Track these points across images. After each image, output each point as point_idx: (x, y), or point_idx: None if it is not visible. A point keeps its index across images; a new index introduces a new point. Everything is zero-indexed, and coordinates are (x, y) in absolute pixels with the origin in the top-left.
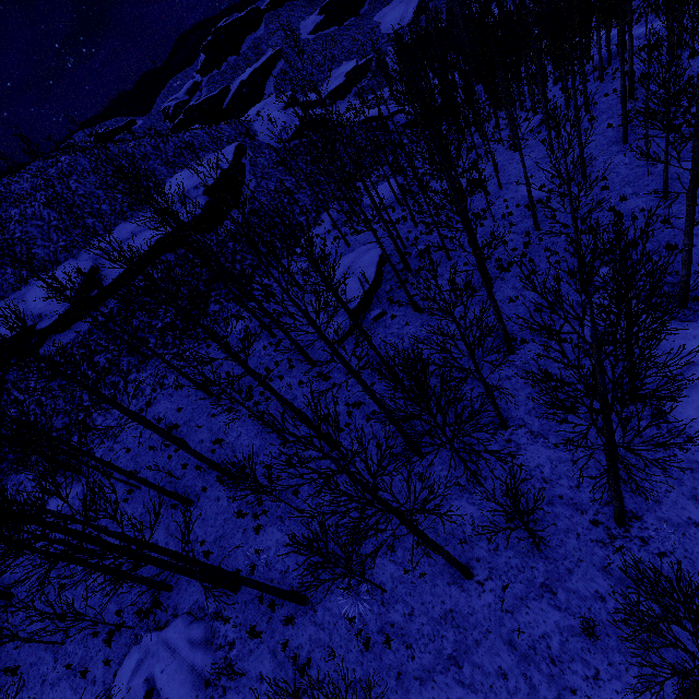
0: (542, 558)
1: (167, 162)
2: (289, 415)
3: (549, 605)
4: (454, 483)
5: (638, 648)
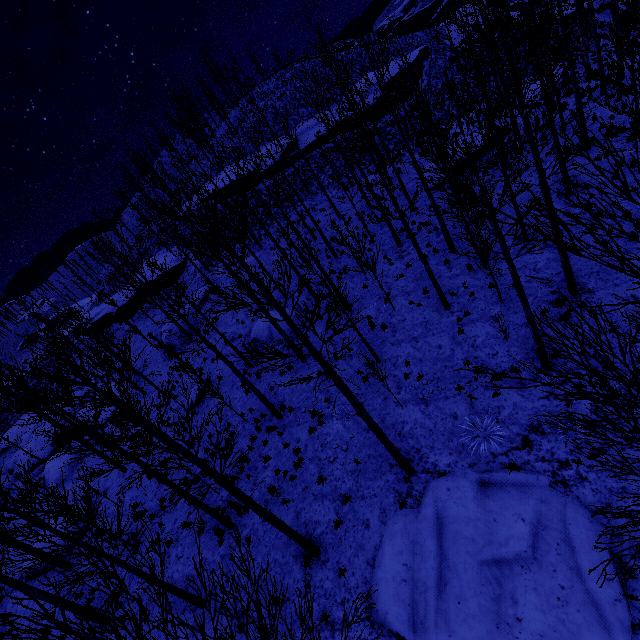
0: (501, 306)
1: (364, 66)
2: (381, 229)
3: (489, 325)
4: (466, 264)
5: (532, 348)
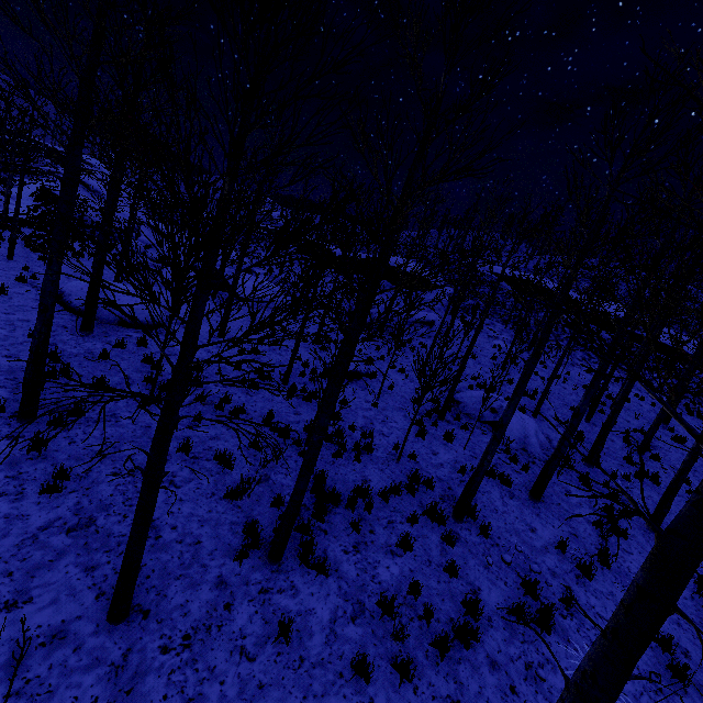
0: None
1: None
2: None
3: None
4: None
5: None
